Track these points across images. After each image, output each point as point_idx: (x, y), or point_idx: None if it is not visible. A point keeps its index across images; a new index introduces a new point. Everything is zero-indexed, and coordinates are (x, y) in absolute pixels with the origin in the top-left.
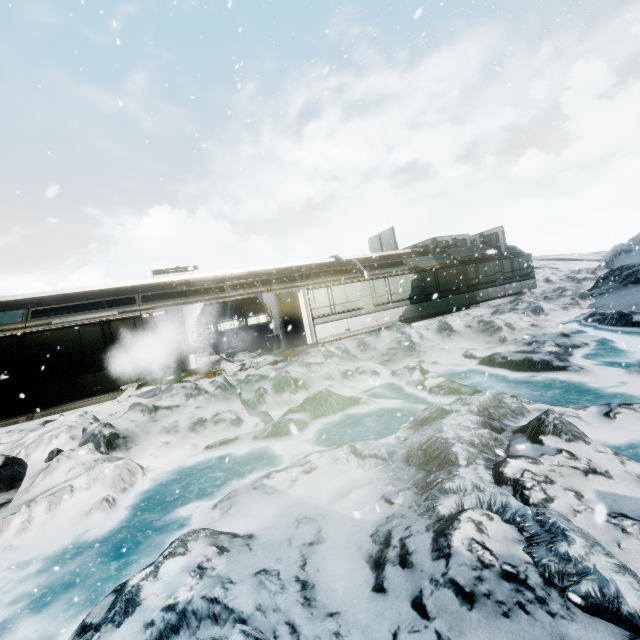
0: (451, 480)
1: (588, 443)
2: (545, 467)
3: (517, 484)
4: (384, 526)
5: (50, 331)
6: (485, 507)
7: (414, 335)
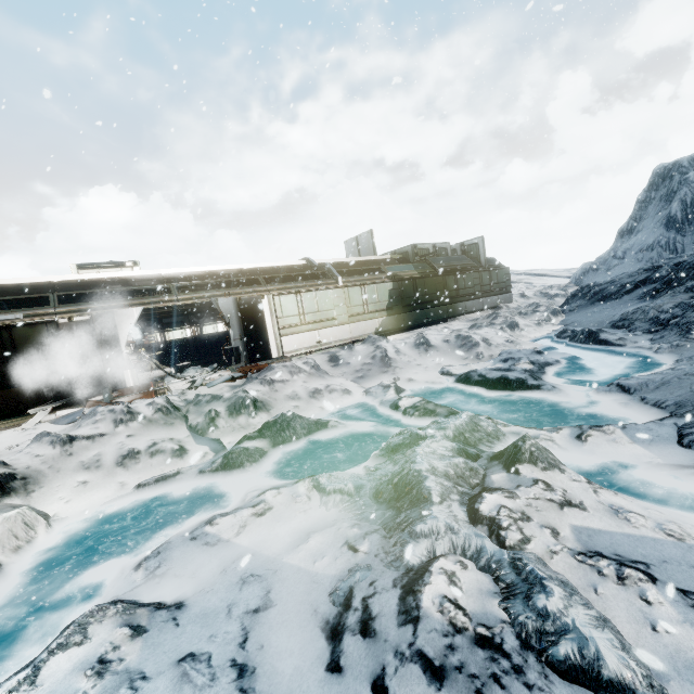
0: (423, 521)
1: (563, 471)
2: (522, 501)
3: (493, 523)
4: (345, 582)
5: None
6: (459, 552)
7: (390, 349)
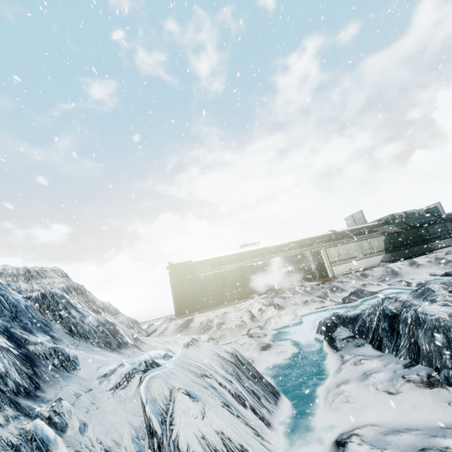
0: (433, 294)
1: None
2: None
3: None
4: None
5: (222, 271)
6: (446, 297)
7: (395, 268)
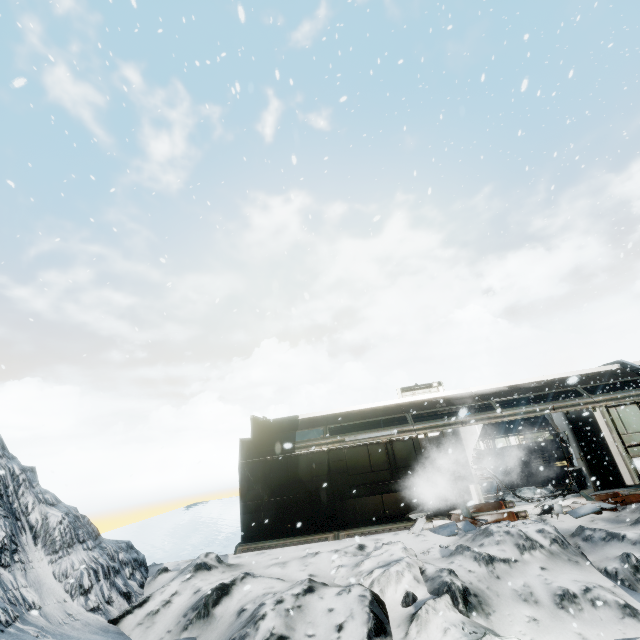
0: None
1: None
2: None
3: None
4: None
5: (346, 448)
6: None
7: None
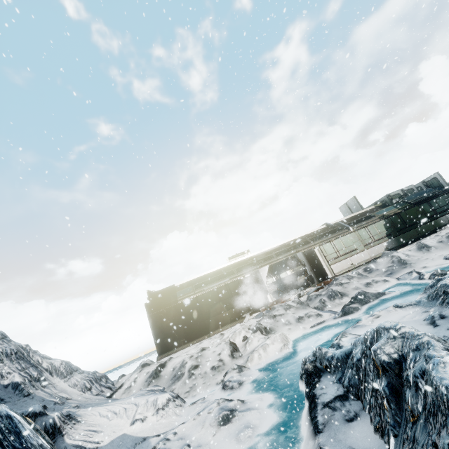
0: None
1: None
2: None
3: None
4: (428, 315)
5: (206, 293)
6: None
7: (401, 255)
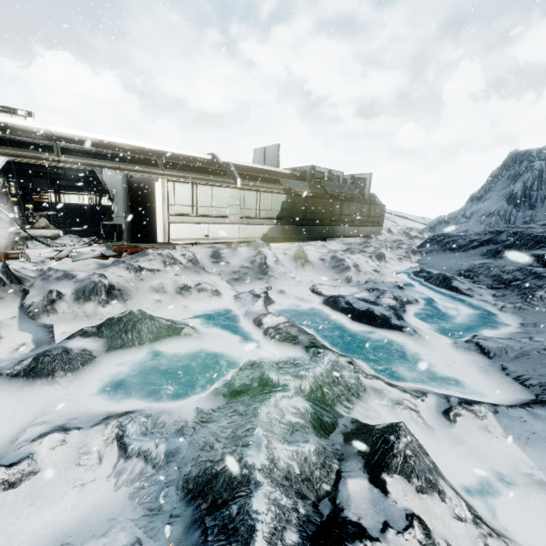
0: None
1: (444, 497)
2: None
3: None
4: None
5: None
6: None
7: (270, 257)
